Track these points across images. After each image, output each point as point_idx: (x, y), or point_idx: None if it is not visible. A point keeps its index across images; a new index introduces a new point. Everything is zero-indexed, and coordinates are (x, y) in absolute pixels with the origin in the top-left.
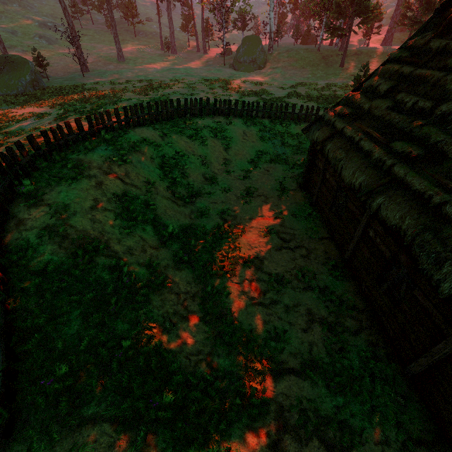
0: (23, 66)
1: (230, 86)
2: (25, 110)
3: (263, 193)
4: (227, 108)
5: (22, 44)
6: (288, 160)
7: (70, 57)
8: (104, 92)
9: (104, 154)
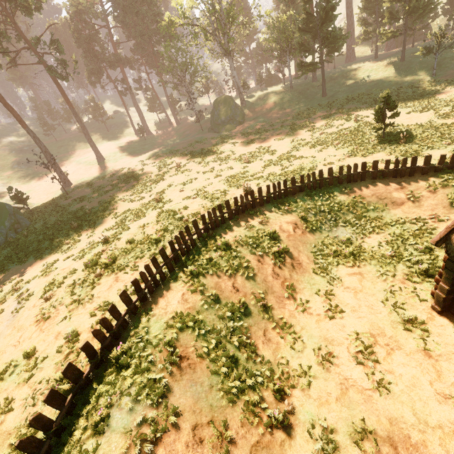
0: (0, 212)
1: (223, 155)
2: (5, 274)
3: (387, 344)
4: (251, 200)
5: (2, 177)
6: (366, 249)
7: (51, 174)
8: (93, 210)
9: (128, 424)
